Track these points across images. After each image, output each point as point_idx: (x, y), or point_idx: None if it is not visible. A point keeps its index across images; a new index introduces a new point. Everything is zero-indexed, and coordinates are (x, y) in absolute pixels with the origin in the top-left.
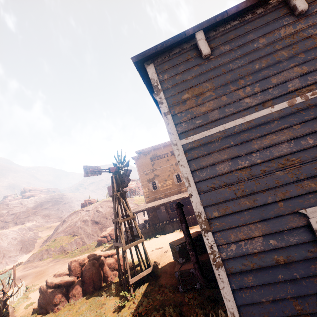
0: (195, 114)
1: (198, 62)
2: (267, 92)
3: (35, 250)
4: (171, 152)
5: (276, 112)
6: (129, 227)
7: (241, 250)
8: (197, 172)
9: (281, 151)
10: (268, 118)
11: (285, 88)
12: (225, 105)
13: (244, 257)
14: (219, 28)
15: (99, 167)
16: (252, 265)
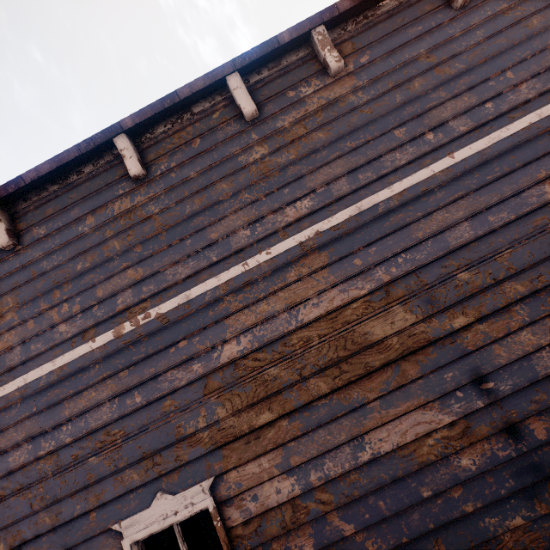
0: None
1: None
2: (90, 312)
3: None
4: None
5: (99, 348)
6: None
7: None
8: None
9: (99, 420)
10: (87, 361)
11: (114, 305)
12: (32, 337)
13: None
14: (31, 196)
15: None
16: None
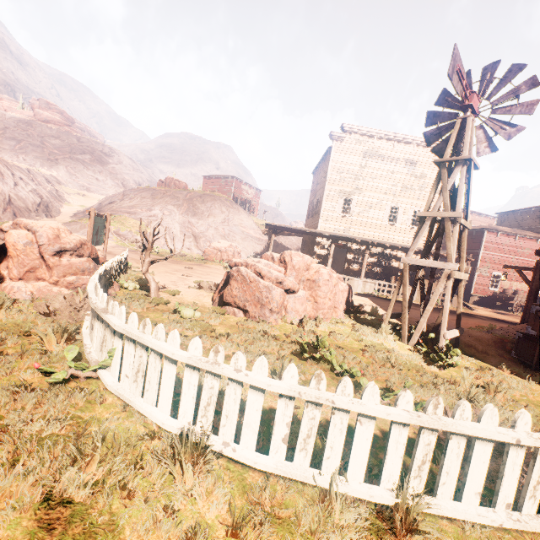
0: None
1: None
2: None
3: (63, 219)
4: (406, 162)
5: None
6: (427, 242)
7: None
8: None
9: None
10: None
11: None
12: None
13: None
14: None
15: (464, 75)
16: None
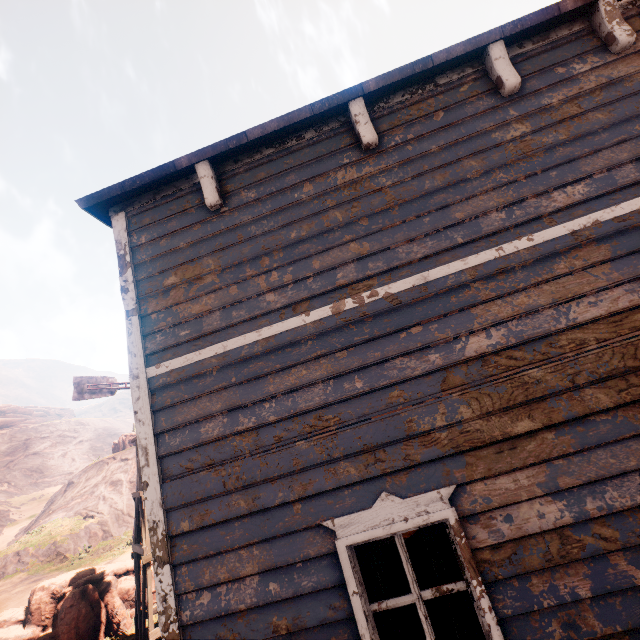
0: (182, 318)
1: (201, 216)
2: (303, 284)
3: None
4: None
5: (312, 323)
6: None
7: (218, 606)
8: (168, 435)
9: (310, 401)
10: (298, 335)
11: (332, 279)
12: (234, 303)
13: (222, 619)
14: (243, 157)
15: (113, 378)
16: (233, 637)
